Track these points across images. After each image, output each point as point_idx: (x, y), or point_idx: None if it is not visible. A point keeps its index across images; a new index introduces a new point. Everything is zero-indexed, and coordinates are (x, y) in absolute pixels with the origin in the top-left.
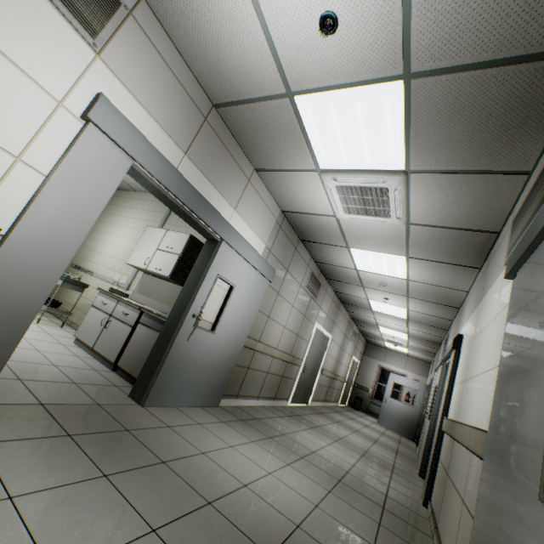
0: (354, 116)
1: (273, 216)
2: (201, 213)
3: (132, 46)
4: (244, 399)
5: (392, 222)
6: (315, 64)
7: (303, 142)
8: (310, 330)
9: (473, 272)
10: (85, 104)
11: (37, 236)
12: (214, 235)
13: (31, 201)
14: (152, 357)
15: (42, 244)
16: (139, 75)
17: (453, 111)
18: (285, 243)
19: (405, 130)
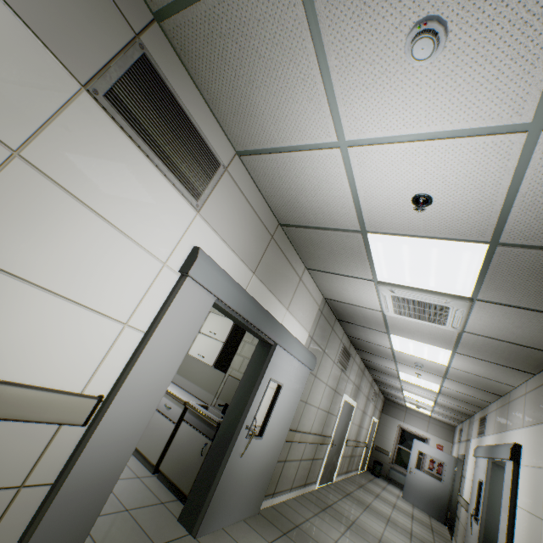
0: (427, 256)
1: (316, 304)
2: (263, 327)
3: (224, 195)
4: (279, 496)
5: (445, 328)
6: (398, 219)
7: (366, 261)
8: (339, 403)
9: (526, 375)
10: (183, 258)
11: (133, 396)
12: (269, 340)
13: (132, 362)
14: (204, 474)
15: (135, 402)
16: (226, 217)
17: (537, 272)
18: (324, 326)
19: (480, 273)
